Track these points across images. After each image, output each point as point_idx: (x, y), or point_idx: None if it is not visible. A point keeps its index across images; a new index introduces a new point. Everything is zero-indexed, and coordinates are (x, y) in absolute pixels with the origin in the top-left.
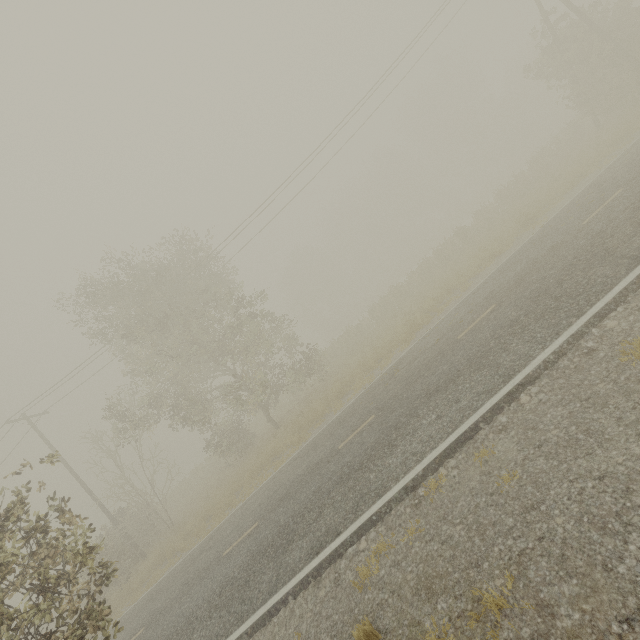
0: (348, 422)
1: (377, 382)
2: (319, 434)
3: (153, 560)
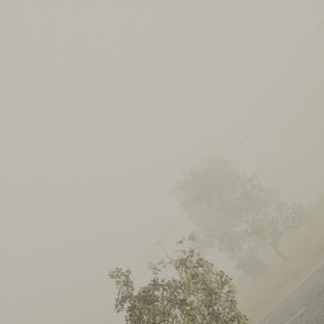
0: None
1: None
2: None
3: None
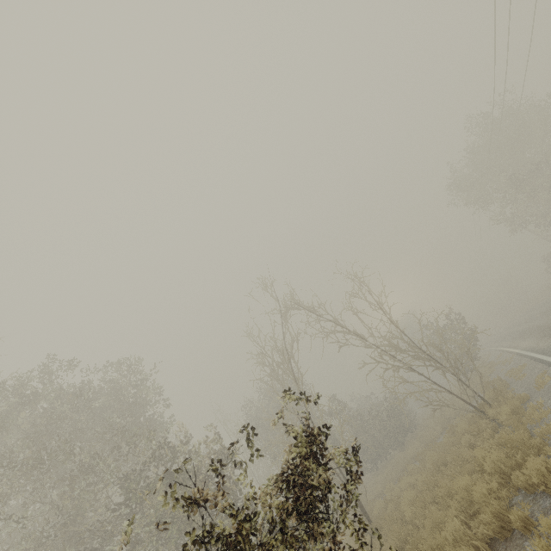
0: None
1: None
2: None
3: None
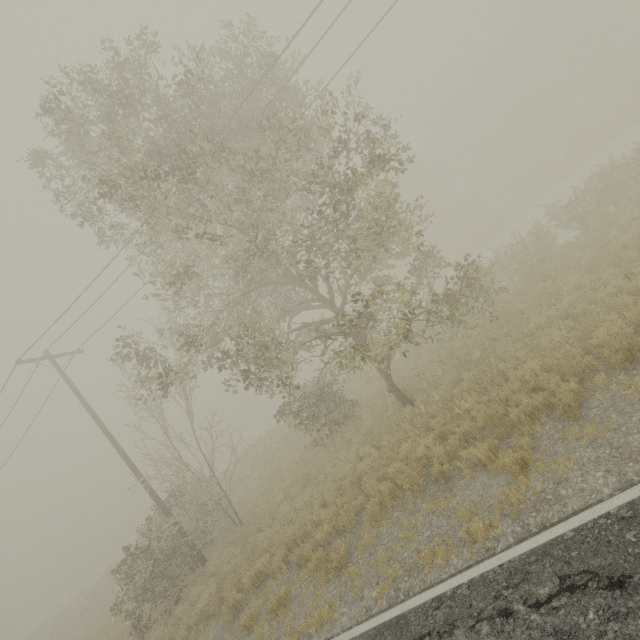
0: None
1: None
2: None
3: (206, 599)
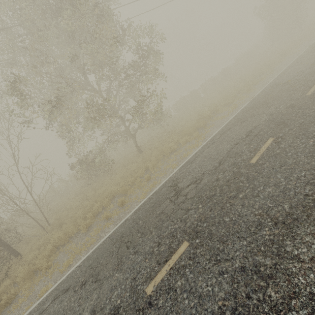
0: (279, 97)
1: (265, 93)
2: (235, 119)
3: (54, 243)
